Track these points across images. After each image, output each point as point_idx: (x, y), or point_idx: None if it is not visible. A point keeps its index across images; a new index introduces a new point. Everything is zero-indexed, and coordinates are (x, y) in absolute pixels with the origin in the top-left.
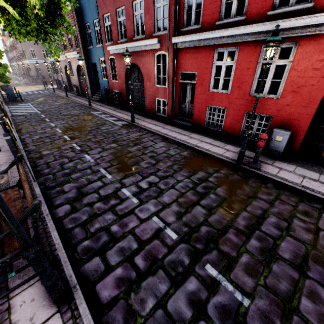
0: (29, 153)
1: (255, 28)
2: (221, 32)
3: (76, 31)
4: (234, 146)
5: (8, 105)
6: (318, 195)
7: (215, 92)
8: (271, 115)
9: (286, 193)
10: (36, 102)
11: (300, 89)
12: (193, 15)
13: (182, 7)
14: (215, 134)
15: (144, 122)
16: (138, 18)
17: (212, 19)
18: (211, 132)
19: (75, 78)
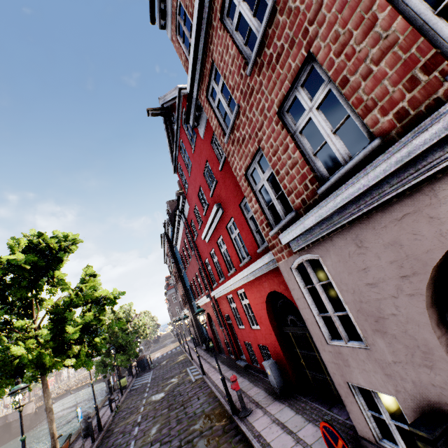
0: (106, 433)
1: (226, 284)
2: (220, 288)
3: (184, 294)
4: (258, 387)
5: (137, 378)
6: (256, 445)
7: (241, 328)
8: (266, 344)
9: (239, 447)
10: (158, 367)
11: (261, 320)
12: (214, 277)
13: (209, 274)
14: (259, 372)
15: (214, 371)
16: (200, 282)
17: (218, 280)
18: (257, 371)
19: (192, 329)
